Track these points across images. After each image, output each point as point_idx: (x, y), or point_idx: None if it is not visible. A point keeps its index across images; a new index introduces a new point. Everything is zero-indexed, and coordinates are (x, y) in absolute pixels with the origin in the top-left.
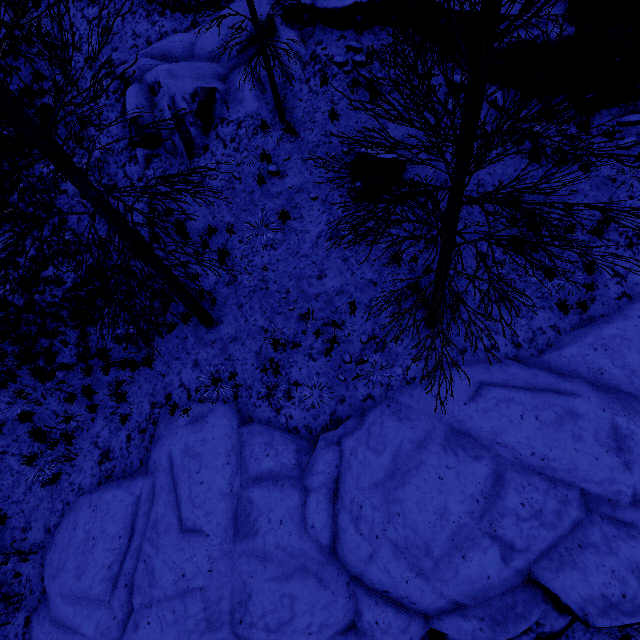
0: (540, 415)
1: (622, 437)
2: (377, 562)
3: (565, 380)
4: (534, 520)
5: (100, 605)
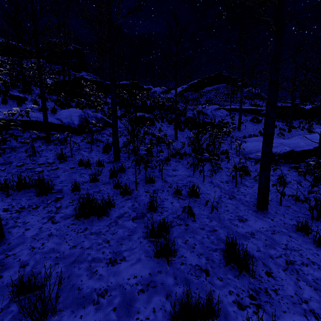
0: None
1: None
2: None
3: None
4: None
5: None
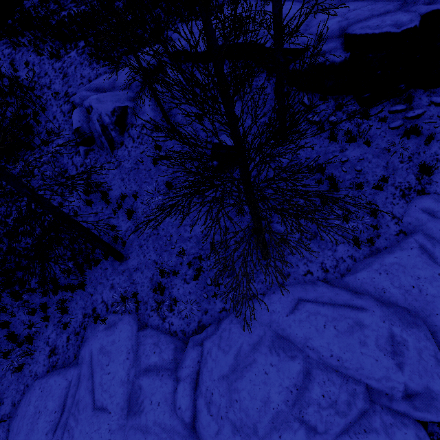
0: (337, 325)
1: (397, 343)
2: (221, 438)
3: (358, 297)
4: (331, 409)
5: None
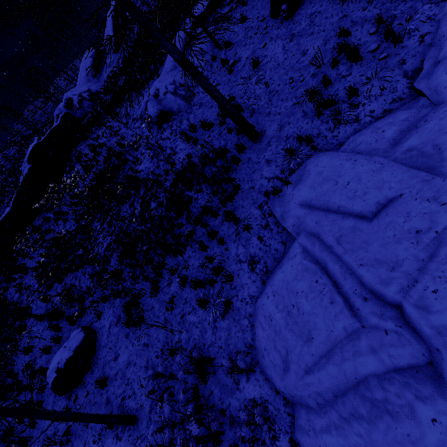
0: None
1: None
2: None
3: None
4: None
5: (356, 336)
